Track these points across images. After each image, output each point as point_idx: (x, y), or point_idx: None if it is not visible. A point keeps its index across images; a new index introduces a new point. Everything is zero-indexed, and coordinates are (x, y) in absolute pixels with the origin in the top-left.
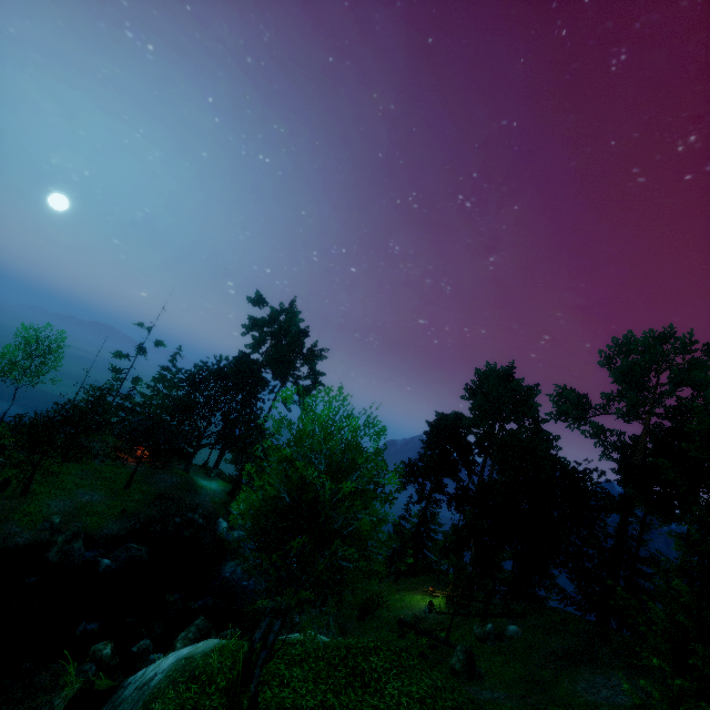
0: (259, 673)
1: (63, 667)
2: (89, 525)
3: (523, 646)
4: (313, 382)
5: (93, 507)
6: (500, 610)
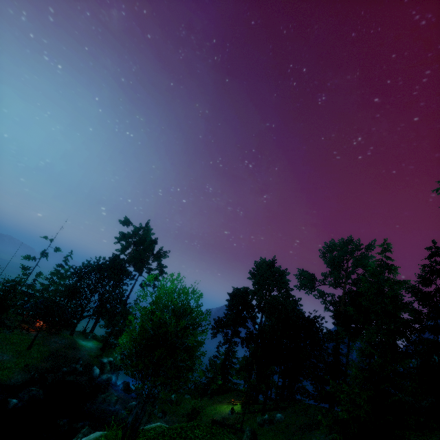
0: (132, 437)
1: None
2: (0, 377)
3: (284, 425)
4: (159, 271)
5: (4, 364)
6: (273, 407)
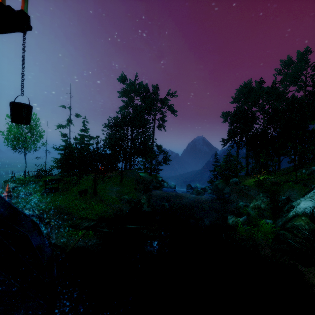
0: None
1: (231, 233)
2: (132, 197)
3: None
4: (171, 111)
5: (123, 191)
6: (292, 169)
